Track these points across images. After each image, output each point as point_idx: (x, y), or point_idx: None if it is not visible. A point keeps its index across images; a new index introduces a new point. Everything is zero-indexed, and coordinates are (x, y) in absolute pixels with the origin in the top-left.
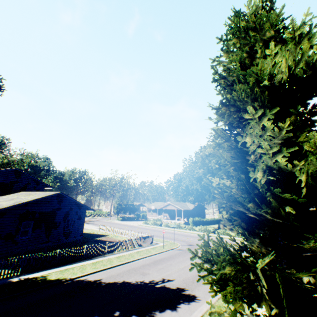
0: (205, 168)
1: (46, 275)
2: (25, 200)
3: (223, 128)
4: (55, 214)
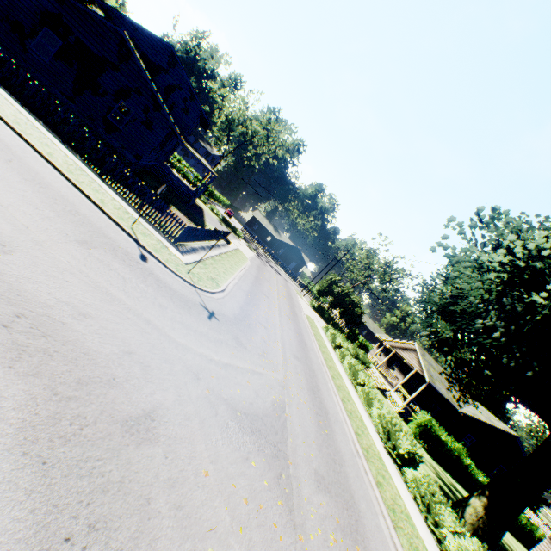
0: None
1: None
2: None
3: None
4: (105, 70)
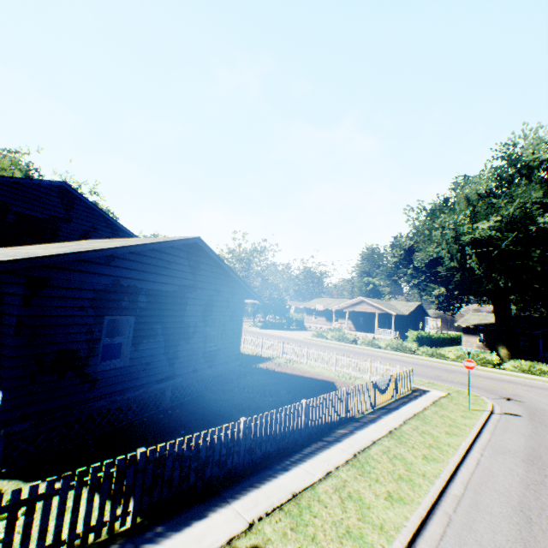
0: (503, 218)
1: (250, 547)
2: (106, 246)
3: (539, 123)
4: (185, 300)
